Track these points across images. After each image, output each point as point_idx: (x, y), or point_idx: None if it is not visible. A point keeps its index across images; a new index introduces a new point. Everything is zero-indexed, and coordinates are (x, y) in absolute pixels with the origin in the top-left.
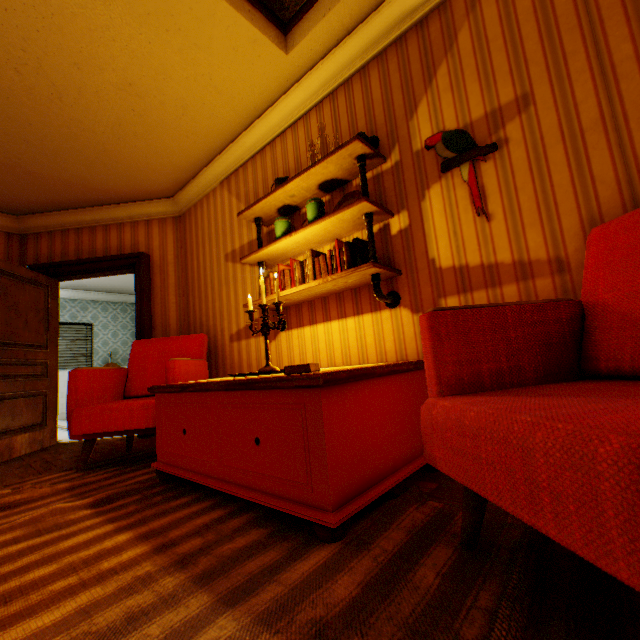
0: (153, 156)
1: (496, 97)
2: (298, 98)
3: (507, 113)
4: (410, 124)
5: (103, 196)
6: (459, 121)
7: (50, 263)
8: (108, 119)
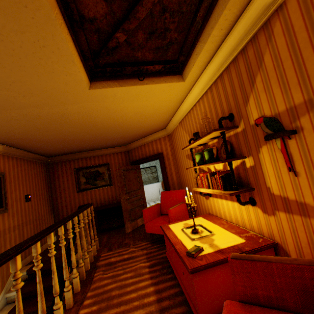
0: (153, 122)
1: (291, 99)
2: (196, 91)
3: (299, 110)
4: (246, 109)
5: (144, 135)
6: (271, 111)
7: (135, 160)
8: (135, 121)
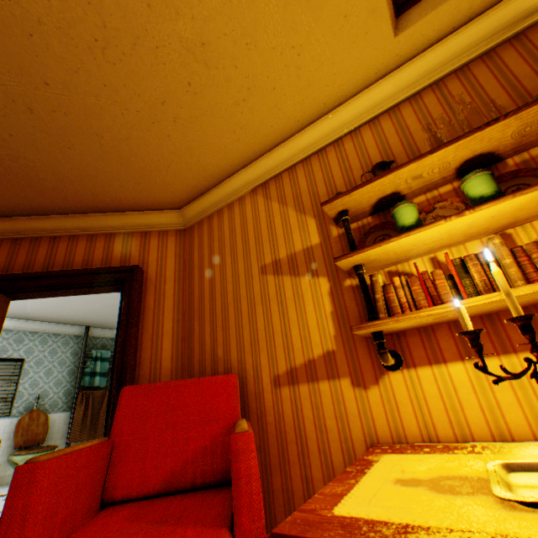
0: (182, 152)
1: None
2: (383, 92)
3: None
4: None
5: (99, 200)
6: None
7: (5, 274)
8: (152, 91)
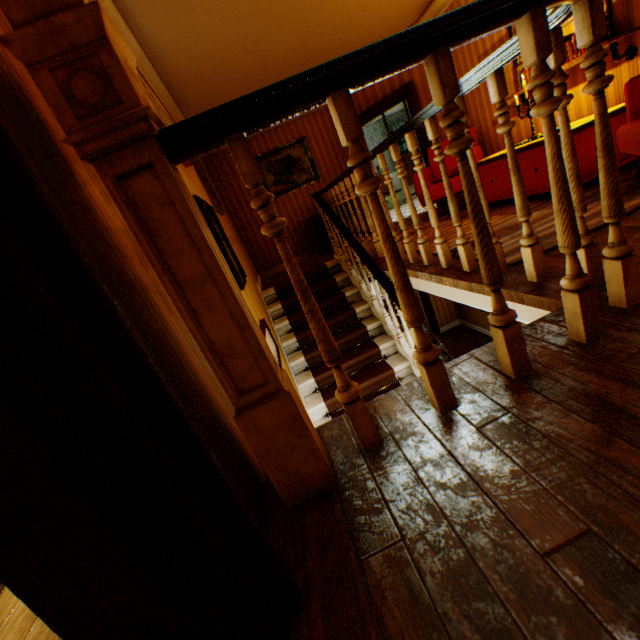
0: (408, 3)
1: None
2: None
3: None
4: None
5: None
6: None
7: None
8: (385, 2)
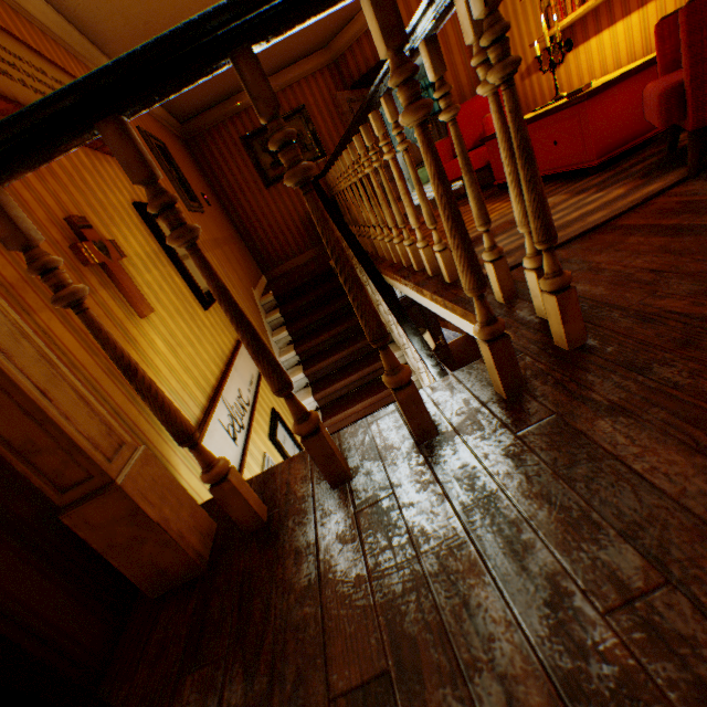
0: None
1: None
2: None
3: None
4: None
5: None
6: None
7: (362, 78)
8: None
